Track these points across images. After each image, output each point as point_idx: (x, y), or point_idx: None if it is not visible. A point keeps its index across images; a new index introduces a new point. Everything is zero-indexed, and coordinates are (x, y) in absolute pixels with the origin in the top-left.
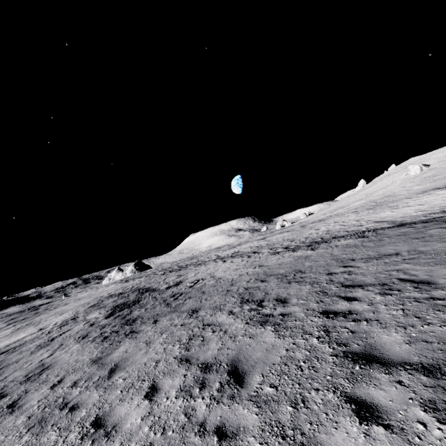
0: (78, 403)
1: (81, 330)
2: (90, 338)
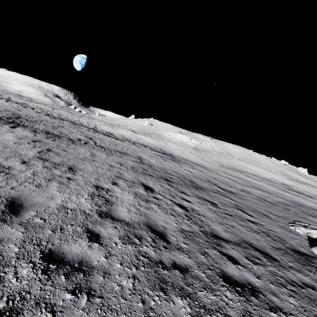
0: None
1: None
2: None
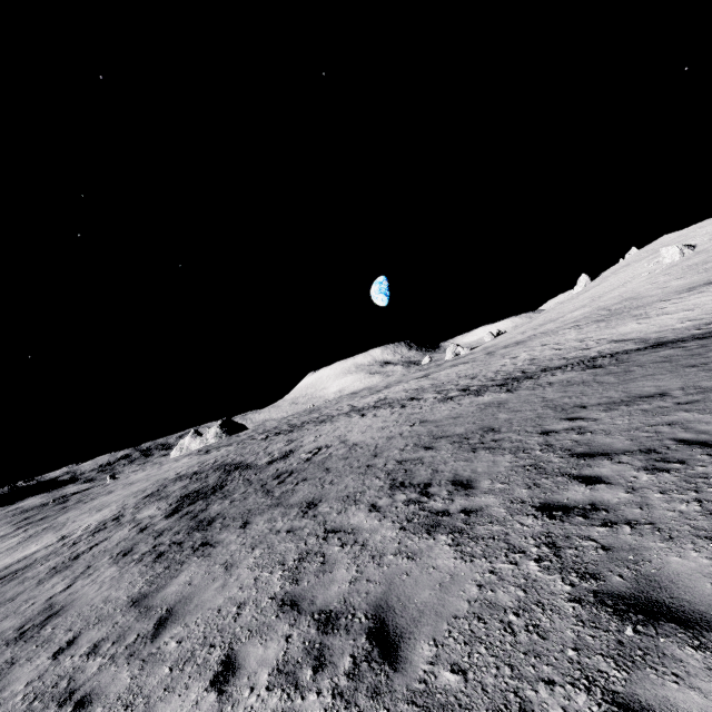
0: (91, 693)
1: (125, 540)
2: (136, 555)
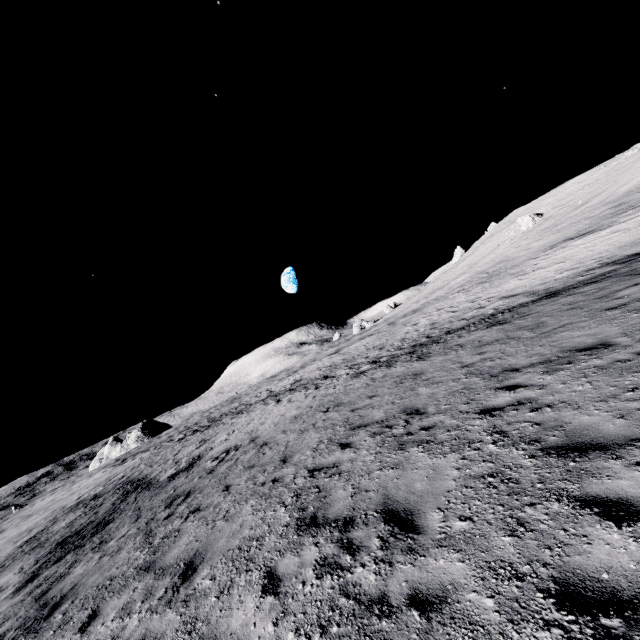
0: None
1: None
2: None
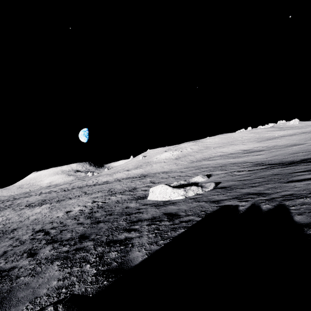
0: None
1: None
2: None
